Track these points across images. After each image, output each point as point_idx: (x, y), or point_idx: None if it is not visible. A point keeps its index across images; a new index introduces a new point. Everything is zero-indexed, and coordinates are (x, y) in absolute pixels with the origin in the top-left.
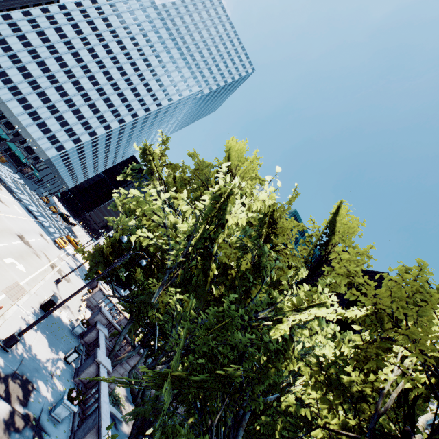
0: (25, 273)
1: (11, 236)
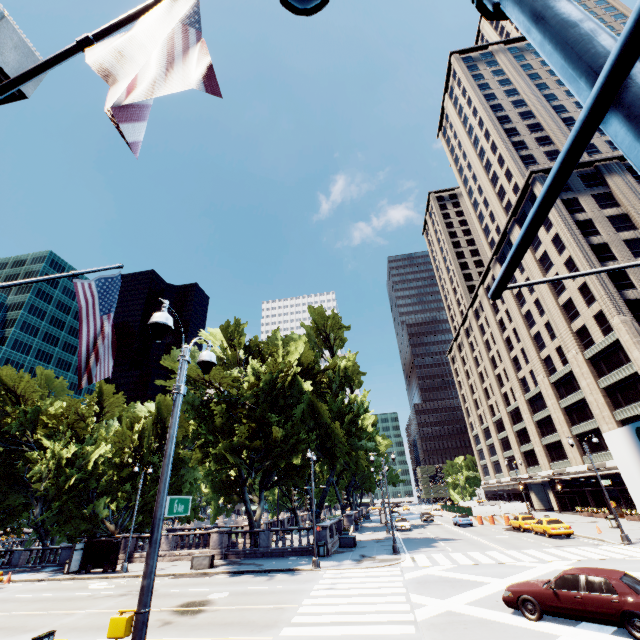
0: None
1: None
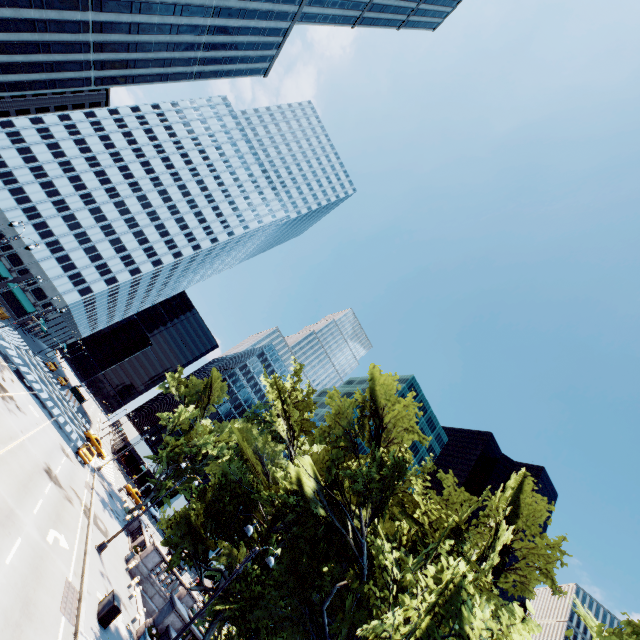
0: (69, 551)
1: (41, 478)
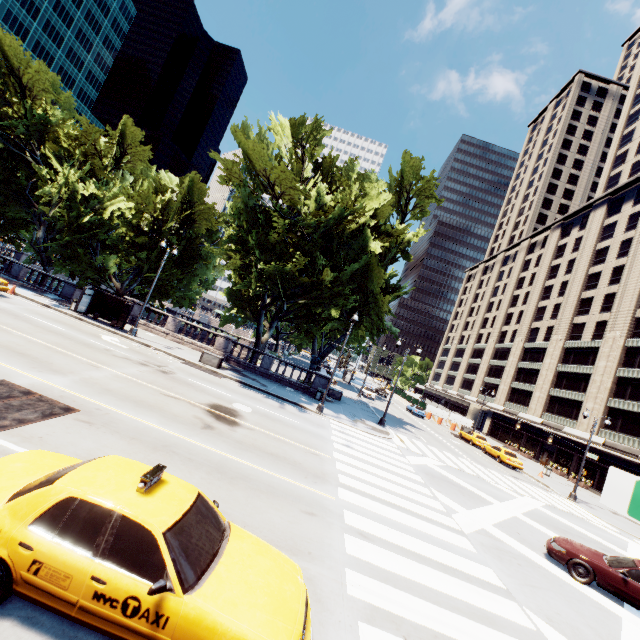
0: None
1: None
